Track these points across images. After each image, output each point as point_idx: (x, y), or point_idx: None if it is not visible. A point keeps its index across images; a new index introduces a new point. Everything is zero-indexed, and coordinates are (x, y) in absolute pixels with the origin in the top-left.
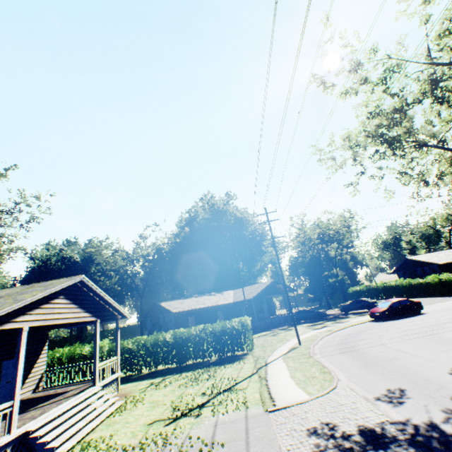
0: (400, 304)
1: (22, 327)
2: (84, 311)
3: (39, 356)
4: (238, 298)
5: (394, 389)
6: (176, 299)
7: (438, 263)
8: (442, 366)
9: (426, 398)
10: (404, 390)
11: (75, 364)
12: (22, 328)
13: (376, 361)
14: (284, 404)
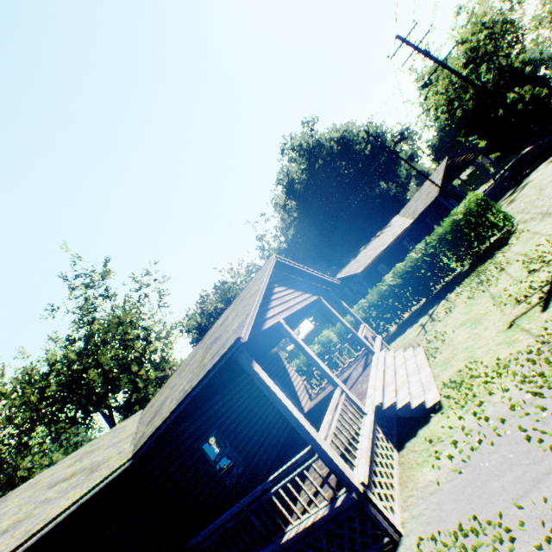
0: None
1: (277, 322)
2: (303, 293)
3: (287, 371)
4: (415, 212)
5: None
6: (345, 265)
7: None
8: None
9: None
10: None
11: (326, 358)
12: (279, 322)
13: None
14: None
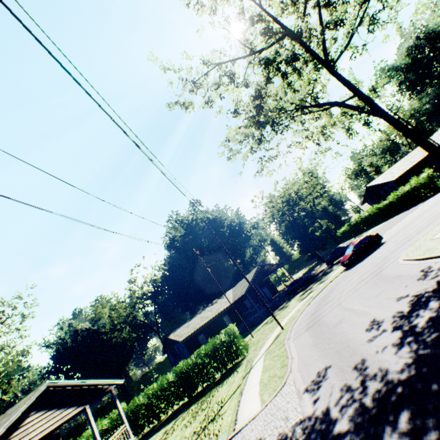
0: (361, 244)
1: None
2: (66, 409)
3: None
4: (235, 297)
5: (322, 370)
6: (182, 324)
7: (392, 180)
8: (365, 321)
9: (337, 375)
10: (327, 369)
11: None
12: None
13: (326, 332)
14: (241, 425)
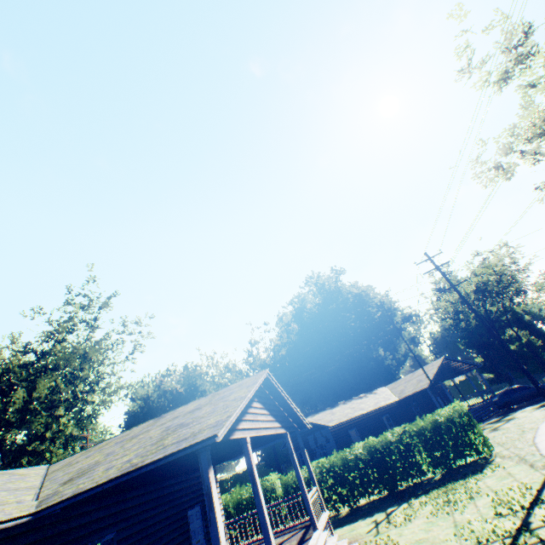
0: None
1: (244, 437)
2: (275, 420)
3: None
4: (403, 392)
5: None
6: (320, 410)
7: None
8: None
9: None
10: None
11: None
12: (245, 438)
13: None
14: None
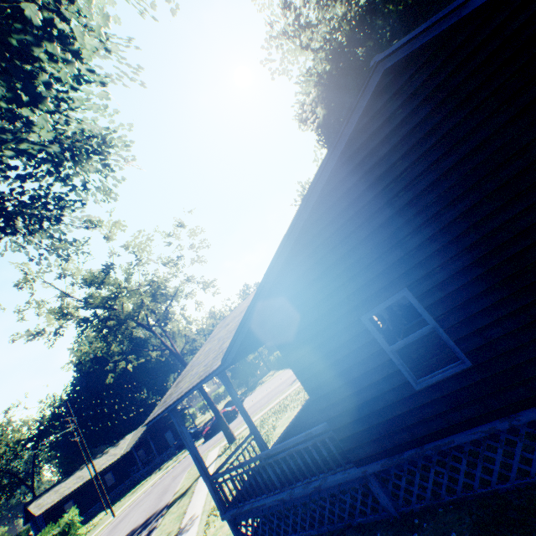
0: None
1: None
2: None
3: None
4: (125, 449)
5: None
6: (54, 486)
7: None
8: None
9: None
10: None
11: None
12: None
13: None
14: None
